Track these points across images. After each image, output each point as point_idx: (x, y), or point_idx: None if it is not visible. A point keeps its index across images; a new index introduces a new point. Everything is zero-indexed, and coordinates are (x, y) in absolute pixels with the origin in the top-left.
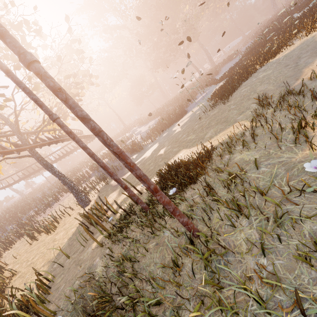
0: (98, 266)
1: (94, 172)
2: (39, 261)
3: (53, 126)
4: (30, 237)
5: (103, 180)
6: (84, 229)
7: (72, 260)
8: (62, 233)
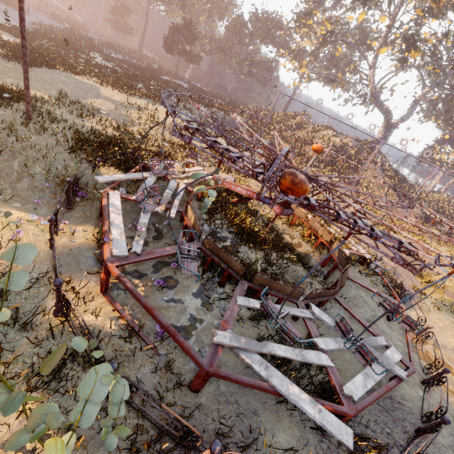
0: None
1: None
2: None
3: None
4: None
5: None
6: None
7: None
8: None
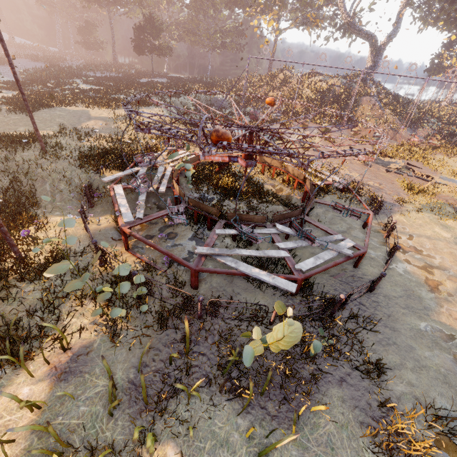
0: None
1: None
2: None
3: None
4: None
5: None
6: None
7: None
8: None
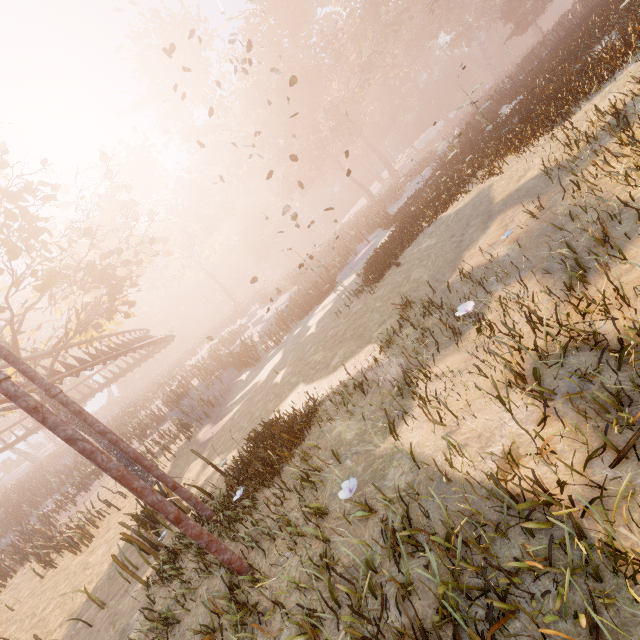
0: (135, 628)
1: (173, 409)
2: (54, 615)
3: (87, 333)
4: (41, 563)
5: (182, 433)
6: (115, 560)
7: (107, 613)
8: (101, 551)
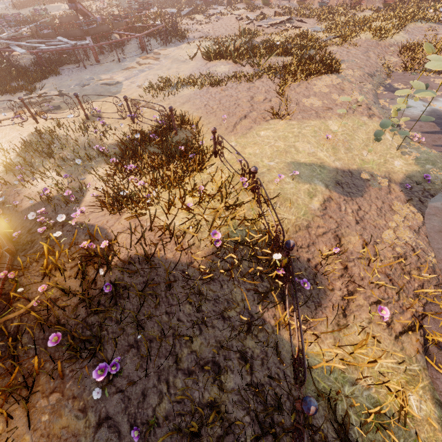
0: None
1: None
2: None
3: None
4: None
5: None
6: None
7: None
8: None
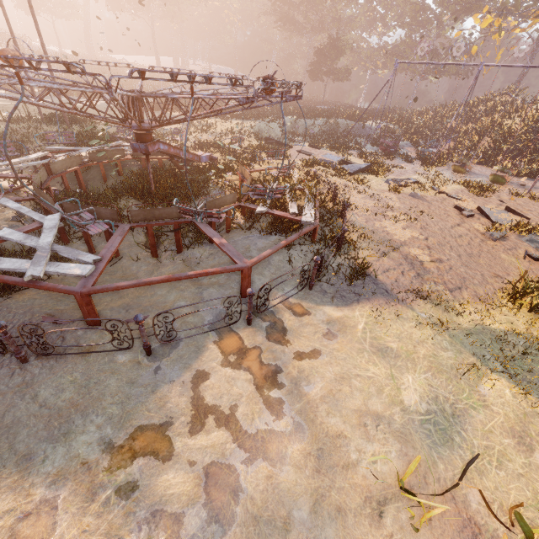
0: None
1: None
2: None
3: None
4: None
5: None
6: None
7: None
8: None
